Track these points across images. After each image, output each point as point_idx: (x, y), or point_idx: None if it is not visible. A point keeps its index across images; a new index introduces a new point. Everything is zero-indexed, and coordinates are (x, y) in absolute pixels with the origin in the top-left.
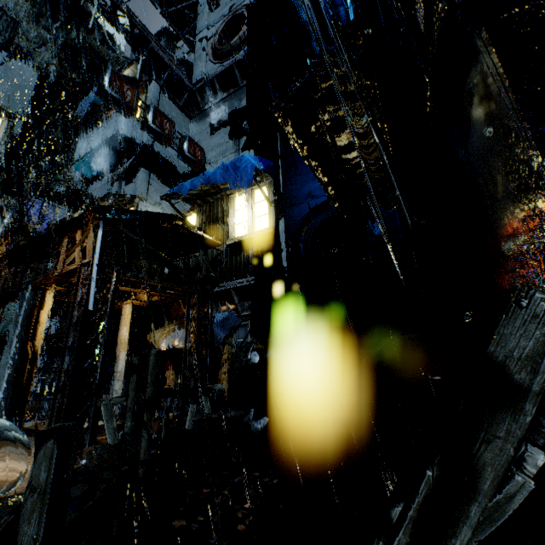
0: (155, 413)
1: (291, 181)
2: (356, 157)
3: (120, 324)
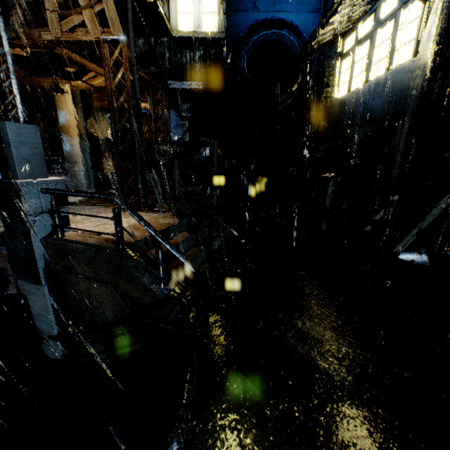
0: (109, 190)
1: None
2: (351, 12)
3: (56, 105)
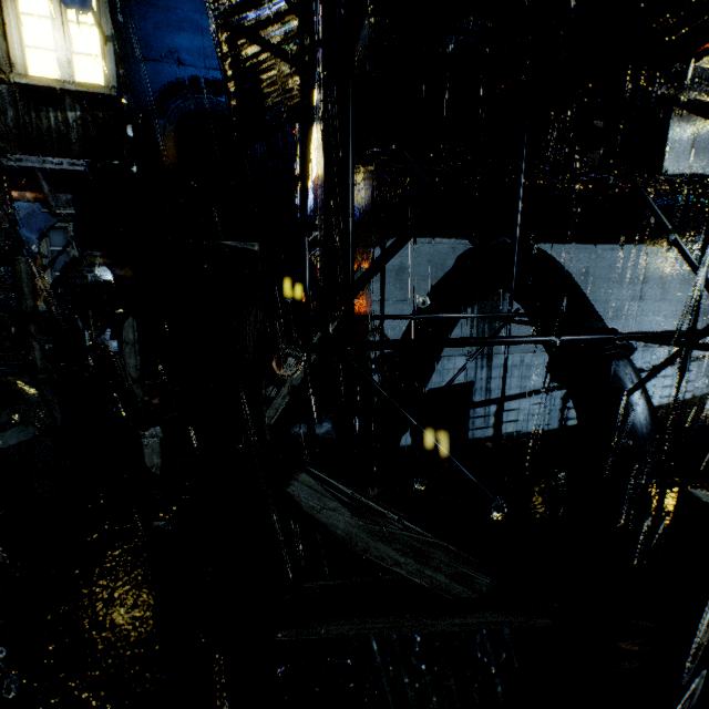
0: None
1: (139, 9)
2: (268, 79)
3: None
